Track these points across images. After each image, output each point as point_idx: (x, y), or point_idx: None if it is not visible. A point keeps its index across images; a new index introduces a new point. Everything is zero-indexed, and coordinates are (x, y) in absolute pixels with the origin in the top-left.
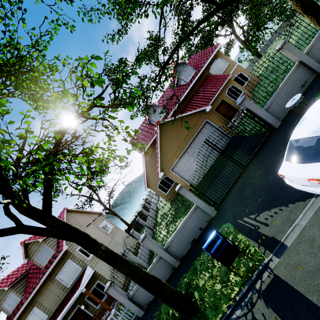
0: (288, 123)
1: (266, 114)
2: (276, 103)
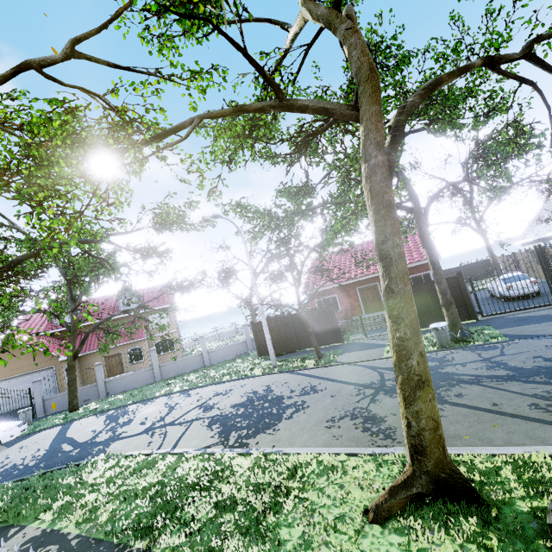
0: (35, 420)
1: (40, 403)
2: (57, 399)
